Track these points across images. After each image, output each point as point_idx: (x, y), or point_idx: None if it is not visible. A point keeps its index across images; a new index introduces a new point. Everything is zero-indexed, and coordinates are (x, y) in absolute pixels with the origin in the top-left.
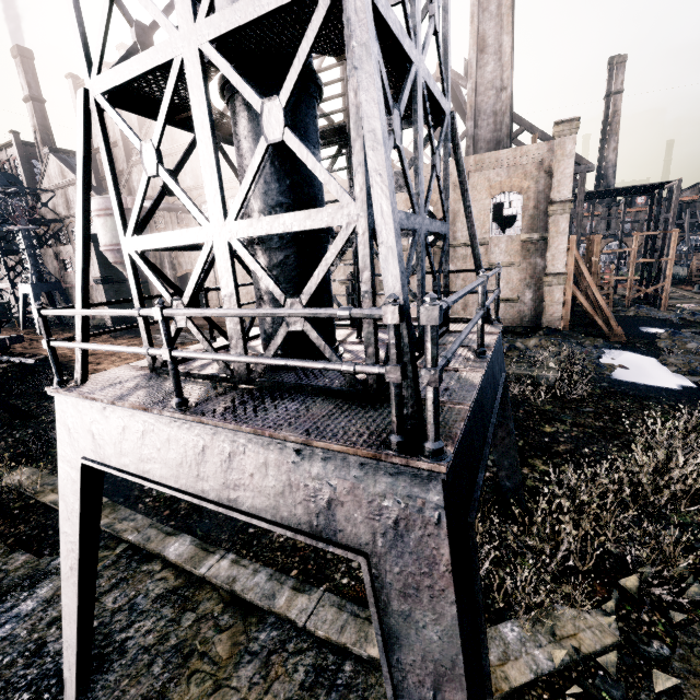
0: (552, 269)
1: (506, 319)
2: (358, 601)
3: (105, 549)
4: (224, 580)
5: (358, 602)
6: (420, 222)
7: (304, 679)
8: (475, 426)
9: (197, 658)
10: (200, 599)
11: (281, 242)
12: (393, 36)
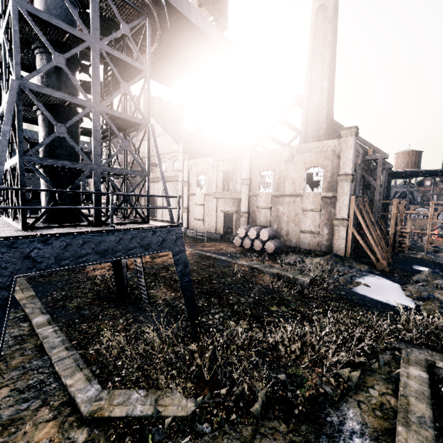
0: (339, 216)
1: (311, 245)
2: (88, 361)
3: (15, 313)
4: (43, 336)
5: (87, 361)
6: (94, 167)
7: (32, 383)
8: (61, 249)
9: (3, 362)
10: (28, 341)
11: (44, 170)
12: (63, 99)
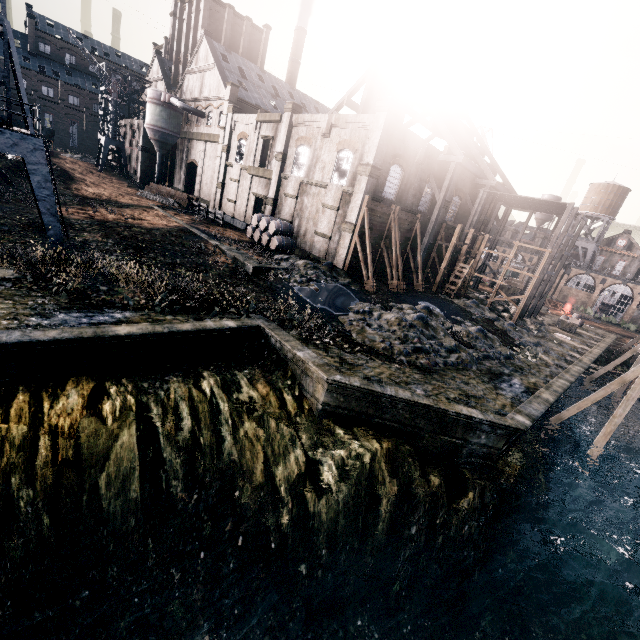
0: (349, 219)
1: (321, 252)
2: None
3: None
4: None
5: None
6: None
7: None
8: None
9: None
10: None
11: None
12: None
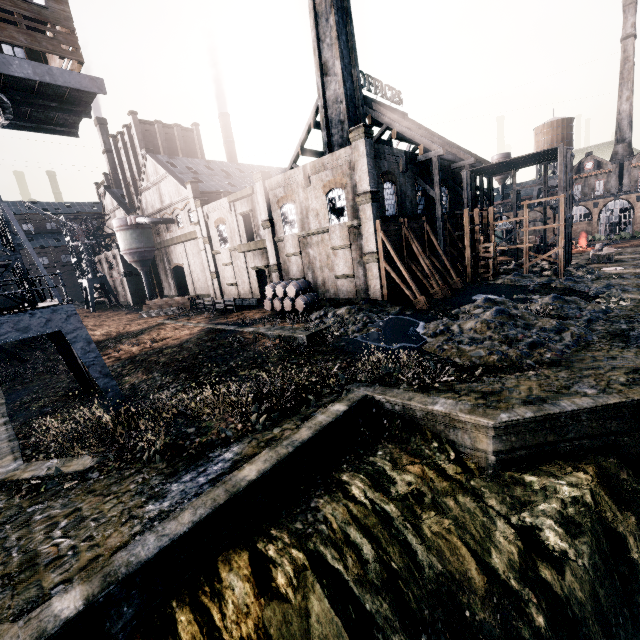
0: (368, 249)
1: (350, 292)
2: (25, 447)
3: None
4: None
5: (25, 447)
6: None
7: None
8: None
9: None
10: None
11: None
12: None
